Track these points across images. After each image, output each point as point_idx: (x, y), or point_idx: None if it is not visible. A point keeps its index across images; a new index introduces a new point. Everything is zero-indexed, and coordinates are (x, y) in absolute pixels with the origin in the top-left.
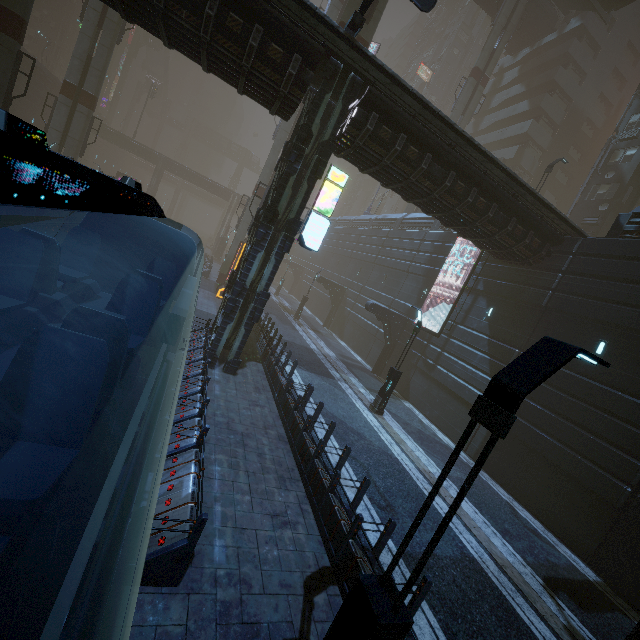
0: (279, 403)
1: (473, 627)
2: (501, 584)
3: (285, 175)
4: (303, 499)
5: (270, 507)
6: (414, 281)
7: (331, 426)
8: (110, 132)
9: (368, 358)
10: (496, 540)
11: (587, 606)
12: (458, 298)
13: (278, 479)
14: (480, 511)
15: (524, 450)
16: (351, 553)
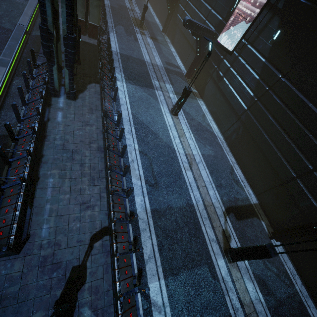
0: (102, 122)
1: (174, 240)
2: (201, 216)
3: None
4: (103, 190)
5: (81, 199)
6: None
7: (124, 147)
8: None
9: (186, 63)
10: (211, 191)
11: (241, 218)
12: (257, 17)
13: (90, 179)
14: (211, 175)
15: (252, 142)
16: (112, 229)
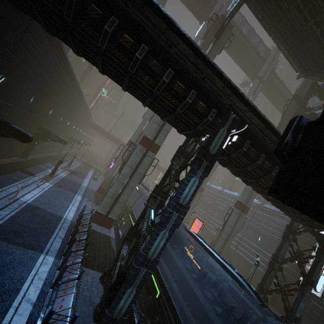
0: None
1: None
2: None
3: (317, 262)
4: None
5: None
6: None
7: None
8: (102, 130)
9: None
10: None
11: None
12: None
13: None
14: None
15: None
16: None
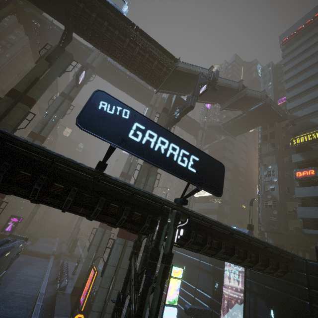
0: None
1: None
2: None
3: (145, 287)
4: None
5: None
6: (205, 275)
7: None
8: None
9: None
10: None
11: None
12: (244, 299)
13: None
14: None
15: None
16: None
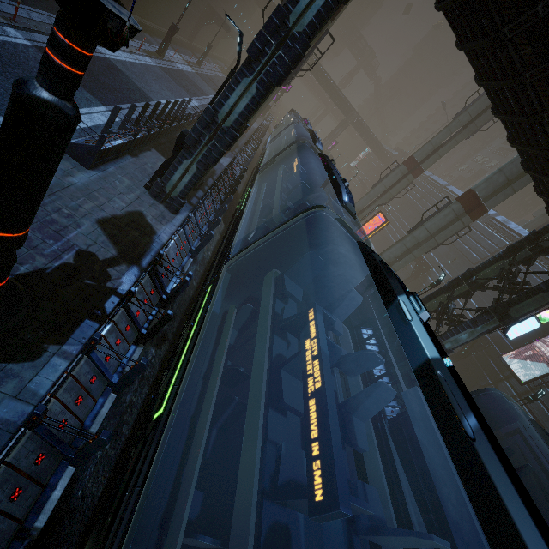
0: None
1: None
2: None
3: (538, 290)
4: None
5: None
6: None
7: None
8: None
9: None
10: None
11: None
12: None
13: None
14: None
15: None
16: None
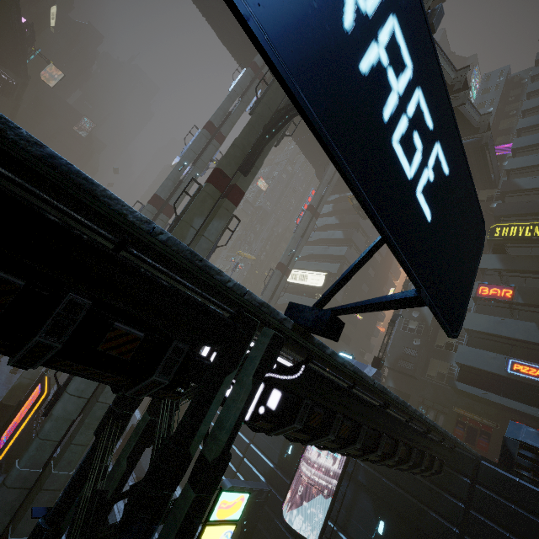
0: None
1: None
2: None
3: None
4: None
5: None
6: None
7: None
8: None
9: None
10: None
11: None
12: (337, 490)
13: None
14: None
15: None
16: None
